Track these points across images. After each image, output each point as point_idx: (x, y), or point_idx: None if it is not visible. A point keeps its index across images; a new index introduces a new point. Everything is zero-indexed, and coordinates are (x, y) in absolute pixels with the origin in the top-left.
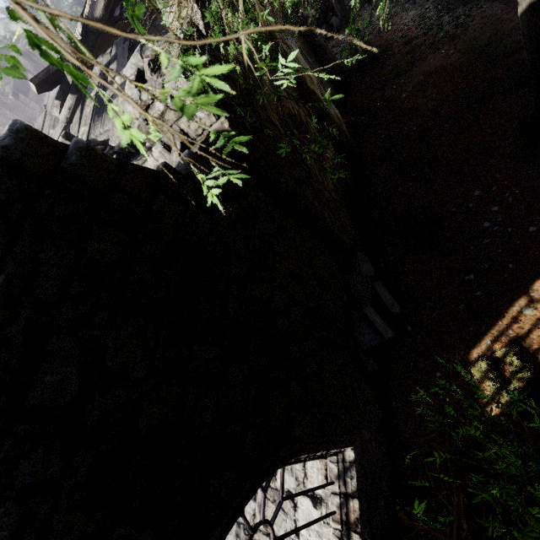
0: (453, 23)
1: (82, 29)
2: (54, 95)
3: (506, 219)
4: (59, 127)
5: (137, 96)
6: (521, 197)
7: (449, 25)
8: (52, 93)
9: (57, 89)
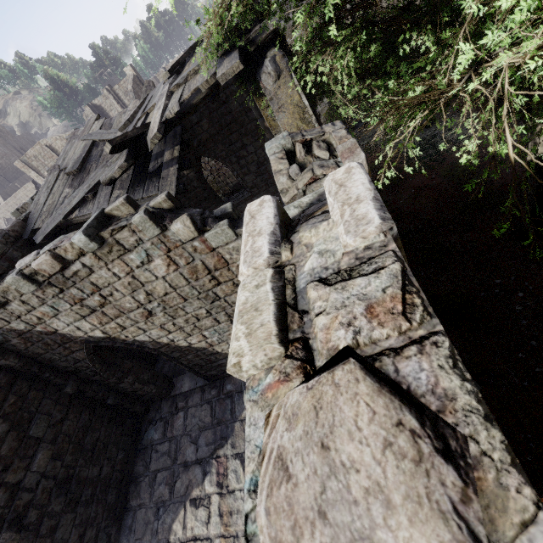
0: (427, 158)
1: (178, 110)
2: (76, 158)
3: (534, 304)
4: (85, 187)
5: (296, 170)
6: (539, 286)
7: (424, 159)
8: (72, 155)
9: (81, 153)
